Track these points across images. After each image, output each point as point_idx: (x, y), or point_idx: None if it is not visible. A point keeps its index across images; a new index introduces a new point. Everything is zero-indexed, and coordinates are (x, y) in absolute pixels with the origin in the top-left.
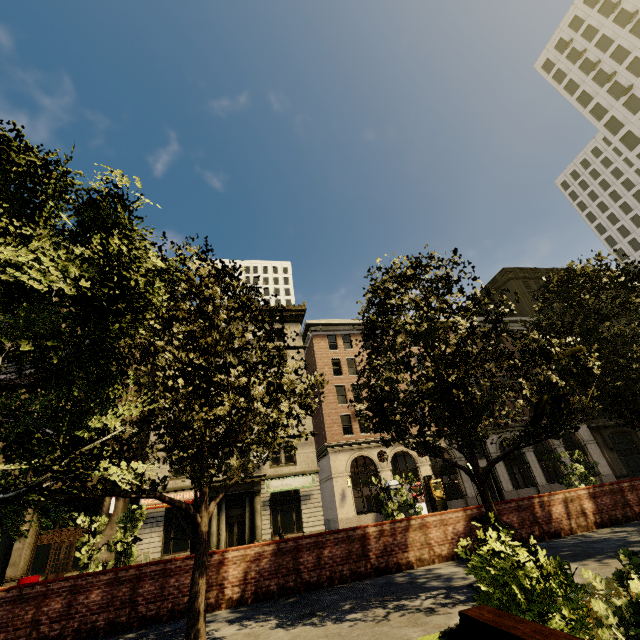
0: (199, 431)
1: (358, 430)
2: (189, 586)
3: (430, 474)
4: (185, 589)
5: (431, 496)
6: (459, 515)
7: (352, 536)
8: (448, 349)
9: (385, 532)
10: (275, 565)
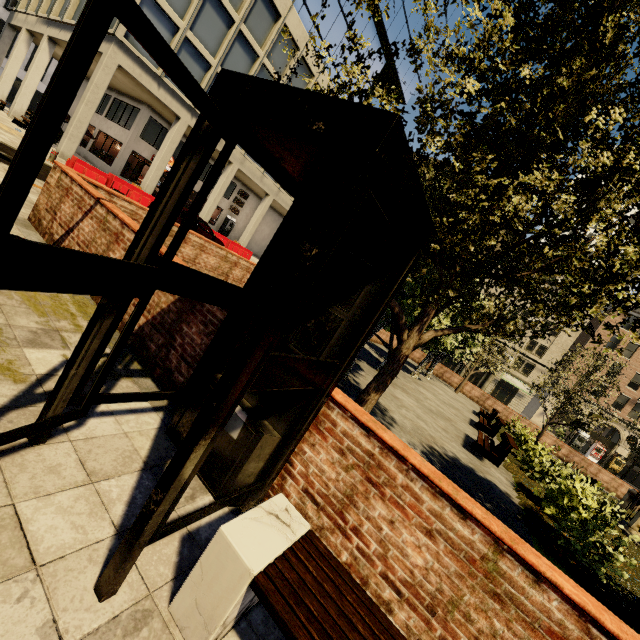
0: (479, 356)
1: (589, 391)
2: (456, 382)
3: (624, 455)
4: (455, 382)
5: (608, 463)
6: (552, 438)
7: (507, 409)
8: (566, 388)
9: (519, 418)
10: (479, 396)
